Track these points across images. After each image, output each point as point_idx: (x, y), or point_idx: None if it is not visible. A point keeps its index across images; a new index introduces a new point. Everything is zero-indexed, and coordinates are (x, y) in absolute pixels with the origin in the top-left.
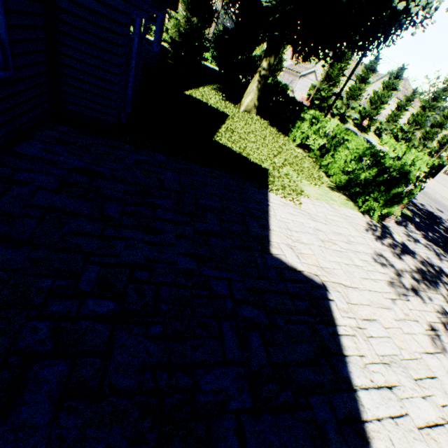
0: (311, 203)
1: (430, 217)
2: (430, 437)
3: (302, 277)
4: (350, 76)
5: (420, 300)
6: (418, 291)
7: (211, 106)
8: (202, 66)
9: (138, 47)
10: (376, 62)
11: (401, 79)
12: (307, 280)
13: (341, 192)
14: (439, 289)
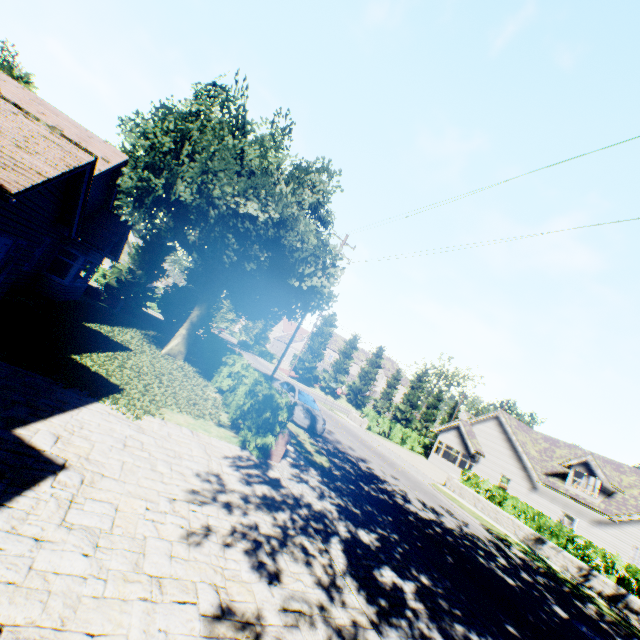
0: (161, 423)
1: (366, 476)
2: (44, 577)
3: (36, 454)
4: (293, 337)
5: (225, 511)
6: (234, 506)
7: (114, 339)
8: (146, 313)
9: (2, 260)
10: (355, 341)
11: (382, 358)
12: (42, 457)
13: (235, 430)
14: (277, 513)
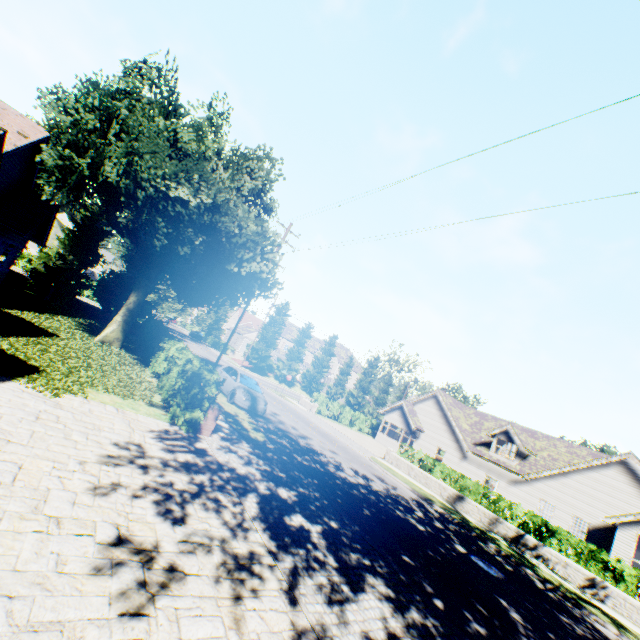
0: (83, 401)
1: (302, 449)
2: None
3: None
4: (238, 323)
5: (140, 472)
6: (152, 468)
7: (39, 325)
8: (81, 302)
9: None
10: (309, 329)
11: (335, 346)
12: None
13: (168, 410)
14: (197, 475)
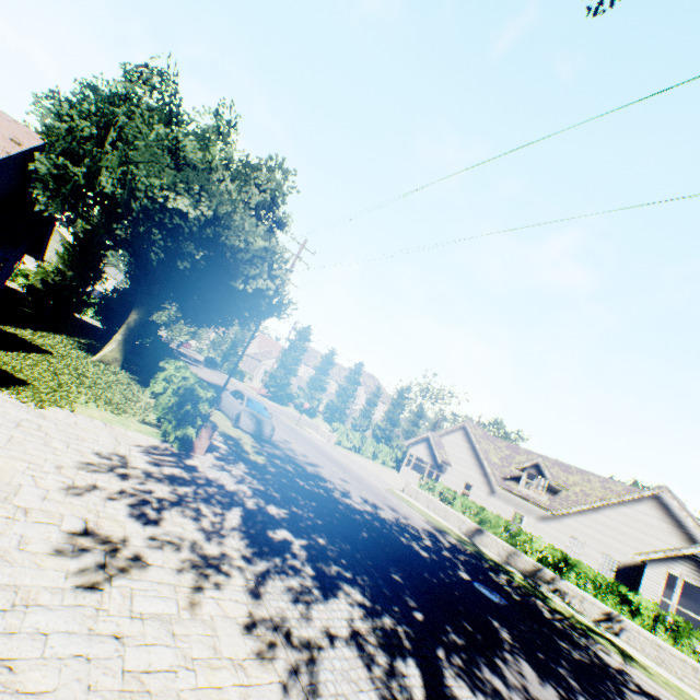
0: (70, 414)
1: (308, 475)
2: None
3: None
4: (248, 345)
5: (119, 479)
6: (132, 477)
7: (32, 342)
8: (82, 321)
9: None
10: (332, 356)
11: (361, 374)
12: None
13: (162, 428)
14: (181, 487)
